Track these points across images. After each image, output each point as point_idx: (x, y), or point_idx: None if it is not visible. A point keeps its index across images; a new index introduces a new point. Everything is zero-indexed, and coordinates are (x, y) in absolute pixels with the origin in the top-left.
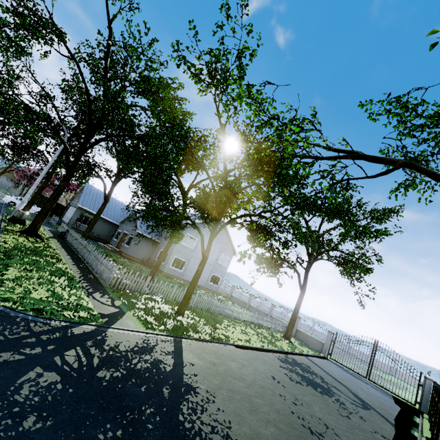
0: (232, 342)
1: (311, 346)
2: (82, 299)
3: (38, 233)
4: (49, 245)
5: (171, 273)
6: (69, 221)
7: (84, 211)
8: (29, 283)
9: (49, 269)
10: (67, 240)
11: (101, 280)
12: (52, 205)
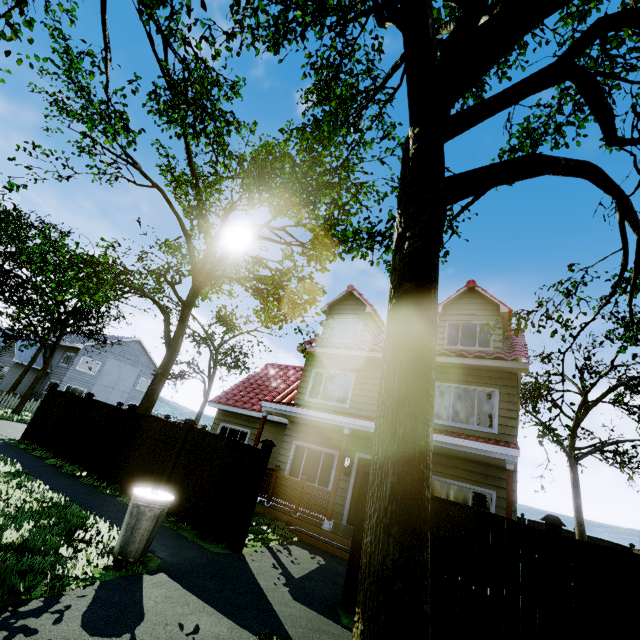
0: None
1: None
2: None
3: None
4: None
5: None
6: None
7: None
8: None
9: None
10: None
11: None
12: None
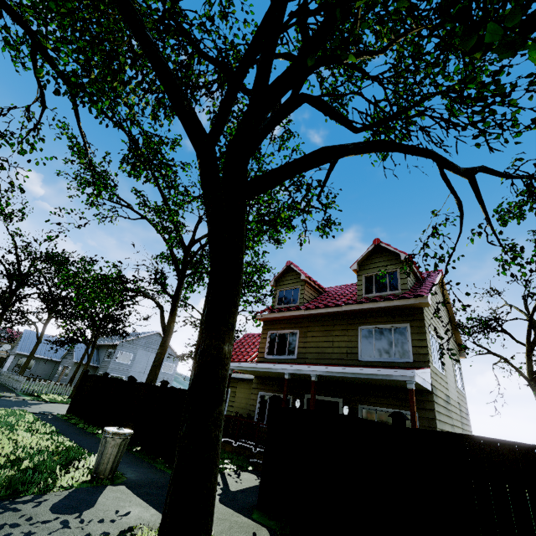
0: None
1: None
2: None
3: None
4: None
5: None
6: (8, 369)
7: (23, 356)
8: None
9: None
10: None
11: (16, 390)
12: None
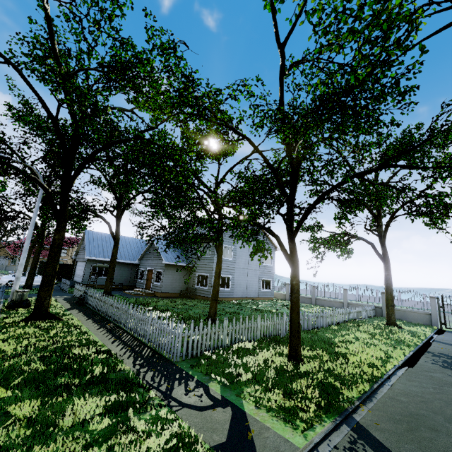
0: (384, 371)
1: (415, 322)
2: (166, 423)
3: (51, 310)
4: (70, 324)
5: (219, 296)
6: (83, 279)
7: (95, 262)
8: (57, 448)
9: (83, 378)
10: (89, 304)
11: (163, 351)
12: (54, 269)
